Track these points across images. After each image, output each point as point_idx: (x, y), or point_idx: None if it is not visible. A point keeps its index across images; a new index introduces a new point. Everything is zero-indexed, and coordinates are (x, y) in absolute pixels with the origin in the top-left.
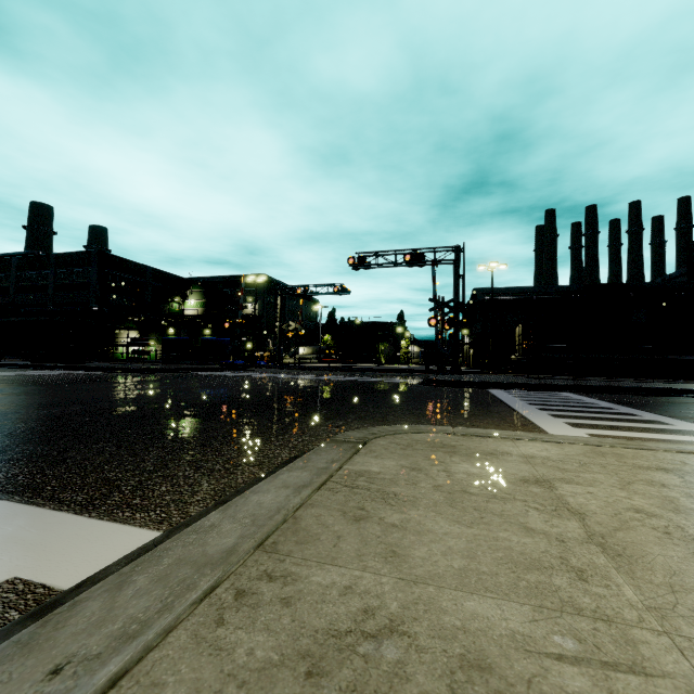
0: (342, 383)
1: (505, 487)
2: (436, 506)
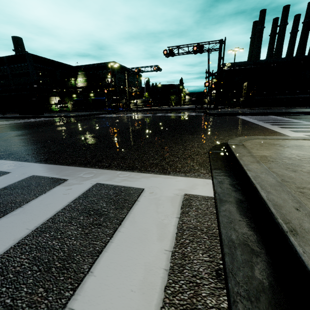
0: (170, 117)
1: None
2: None
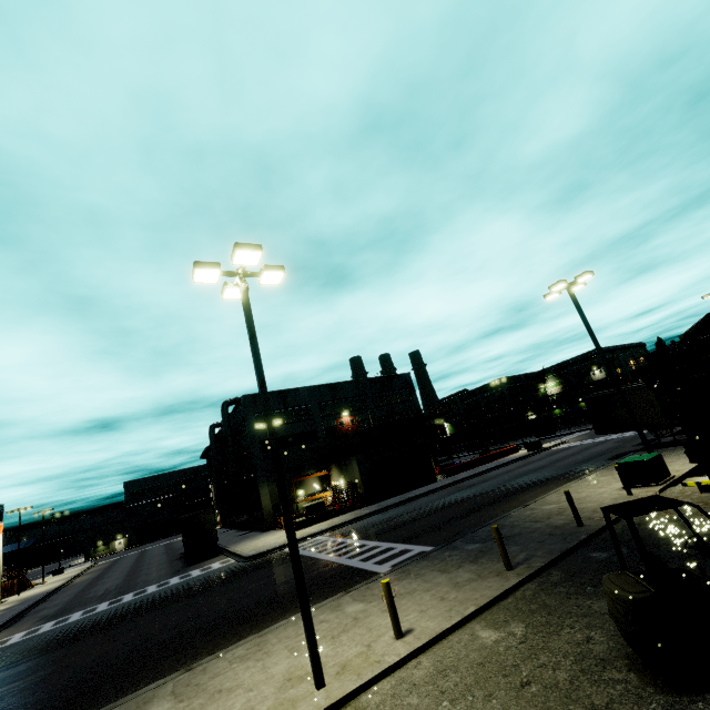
0: None
1: None
2: None
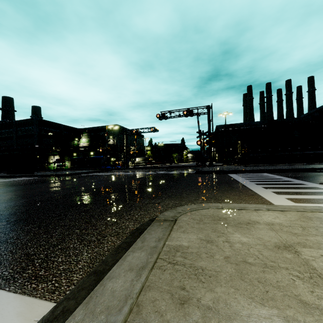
0: (157, 175)
1: (269, 254)
2: (232, 281)
